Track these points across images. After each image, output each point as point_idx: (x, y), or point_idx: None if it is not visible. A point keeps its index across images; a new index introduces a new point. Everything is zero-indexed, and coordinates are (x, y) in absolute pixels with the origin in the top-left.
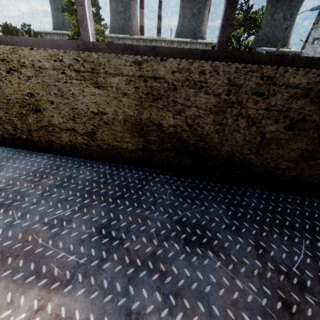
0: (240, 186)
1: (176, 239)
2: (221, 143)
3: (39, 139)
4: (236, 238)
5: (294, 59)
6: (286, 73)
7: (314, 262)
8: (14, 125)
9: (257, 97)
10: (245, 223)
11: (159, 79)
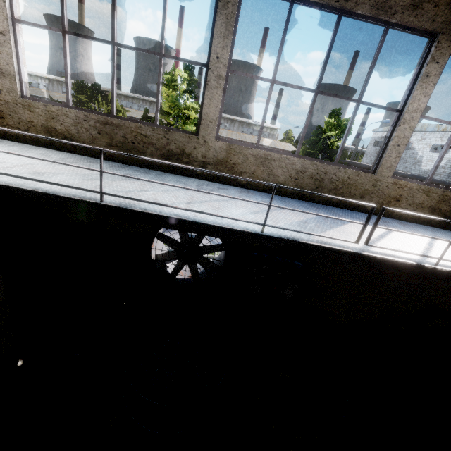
0: None
1: None
2: None
3: (388, 211)
4: None
5: None
6: None
7: None
8: (382, 205)
9: None
10: None
11: (447, 196)
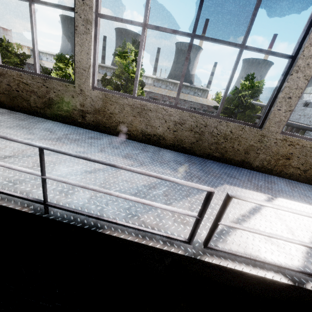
0: None
1: None
2: None
3: (276, 169)
4: None
5: None
6: None
7: None
8: (269, 162)
9: None
10: None
11: None
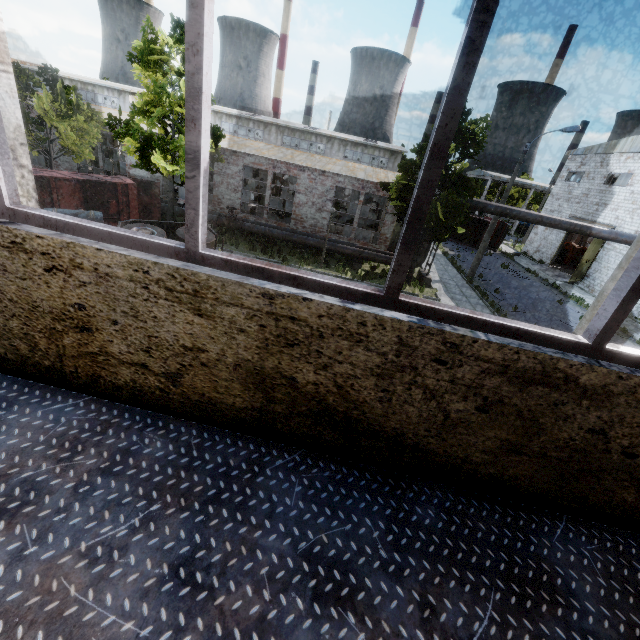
0: (413, 483)
1: (300, 589)
2: (385, 416)
3: (75, 370)
4: (393, 587)
5: (487, 324)
6: (475, 343)
7: (502, 633)
8: (34, 343)
9: (438, 365)
10: (410, 559)
11: (299, 321)
